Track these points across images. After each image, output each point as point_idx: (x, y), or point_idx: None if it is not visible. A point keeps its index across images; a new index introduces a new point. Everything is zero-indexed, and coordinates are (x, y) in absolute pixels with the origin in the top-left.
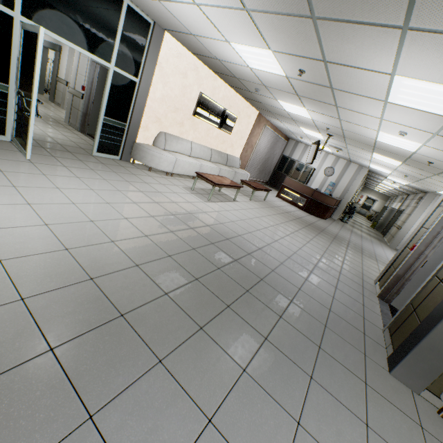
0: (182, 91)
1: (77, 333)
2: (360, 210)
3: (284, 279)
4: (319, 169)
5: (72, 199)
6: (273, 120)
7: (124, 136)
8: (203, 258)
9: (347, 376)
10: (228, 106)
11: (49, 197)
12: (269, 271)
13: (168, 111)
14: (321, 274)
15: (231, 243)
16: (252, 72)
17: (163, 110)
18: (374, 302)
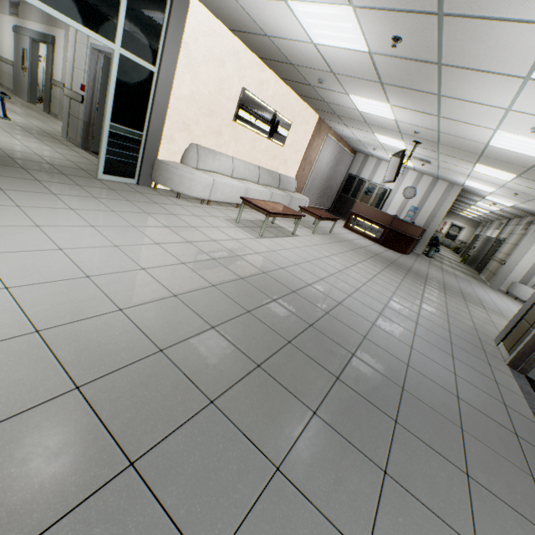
0: (218, 86)
1: (32, 530)
2: (444, 241)
3: (383, 350)
4: (396, 190)
5: (58, 241)
6: (337, 127)
7: (140, 150)
8: (263, 326)
9: (526, 531)
10: (279, 108)
11: (20, 241)
12: (360, 339)
13: (200, 115)
14: (428, 336)
15: (300, 298)
16: (317, 51)
17: (192, 113)
18: (507, 374)
